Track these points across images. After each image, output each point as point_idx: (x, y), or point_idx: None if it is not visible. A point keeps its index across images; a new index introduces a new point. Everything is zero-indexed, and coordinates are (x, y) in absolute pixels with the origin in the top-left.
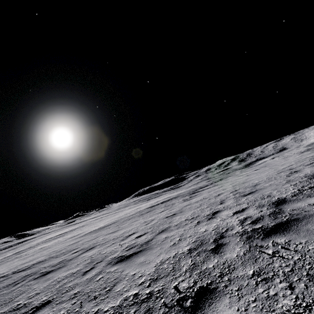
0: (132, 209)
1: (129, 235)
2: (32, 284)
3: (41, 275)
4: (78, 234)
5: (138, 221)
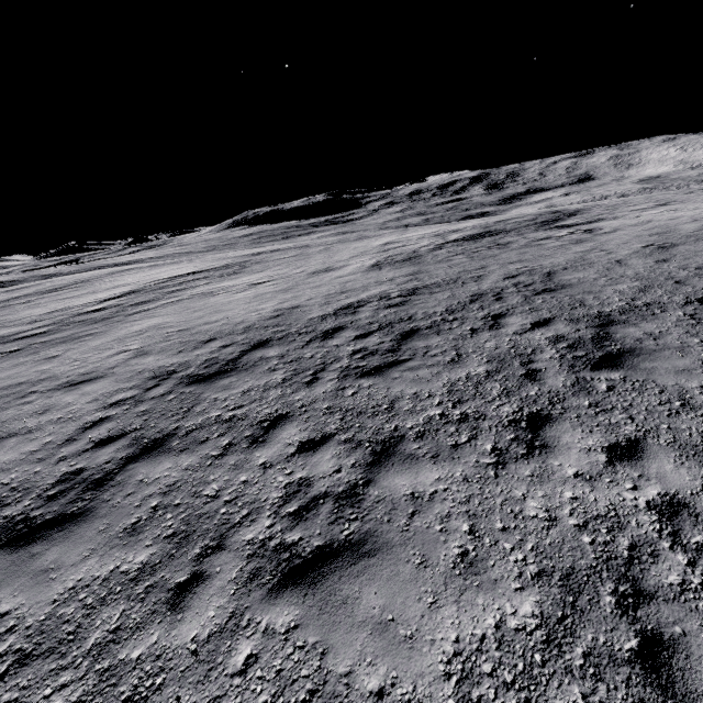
0: (367, 243)
1: (613, 262)
2: (562, 297)
3: (543, 292)
4: (321, 269)
5: (537, 252)
